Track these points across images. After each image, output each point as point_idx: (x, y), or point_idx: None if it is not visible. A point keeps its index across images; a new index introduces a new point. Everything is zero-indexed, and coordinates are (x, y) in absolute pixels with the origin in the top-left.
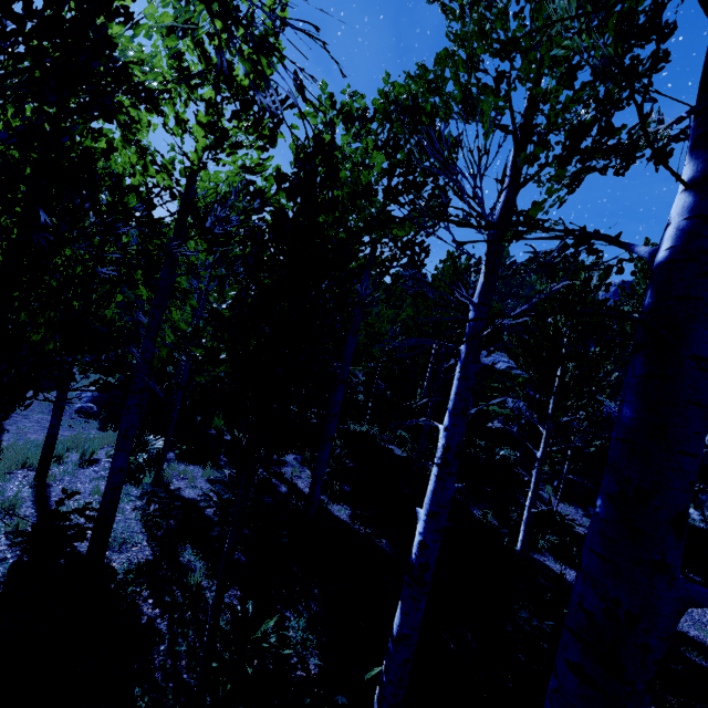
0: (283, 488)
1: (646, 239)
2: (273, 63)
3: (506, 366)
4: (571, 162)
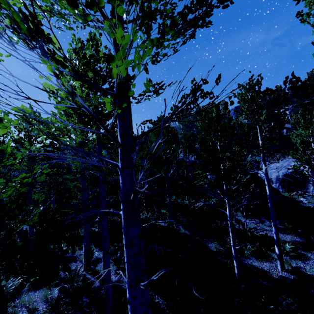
0: (97, 283)
1: (238, 84)
2: None
3: None
4: None
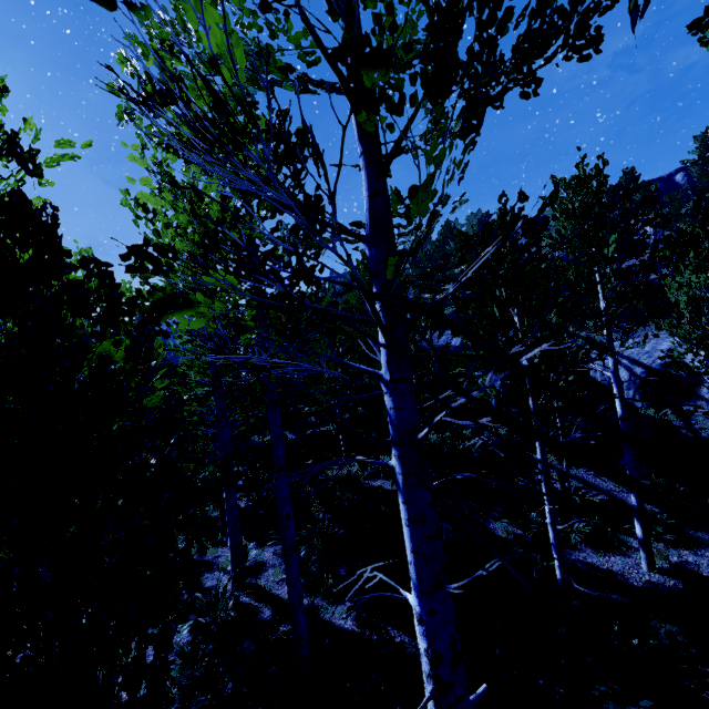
0: (266, 612)
1: (552, 177)
2: None
3: (460, 341)
4: (451, 82)
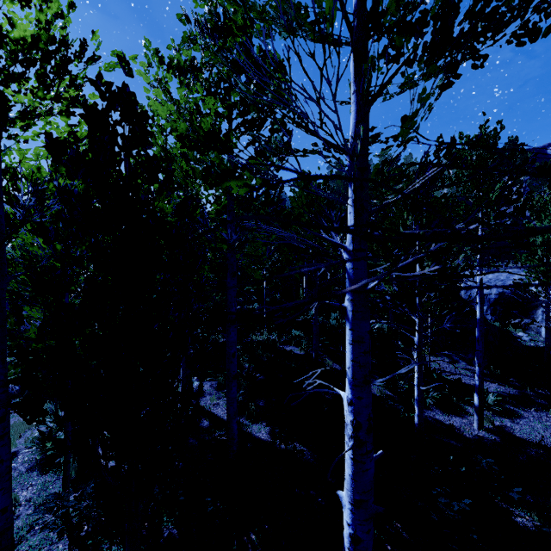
0: (205, 422)
1: (460, 133)
2: (63, 14)
3: None
4: (446, 50)
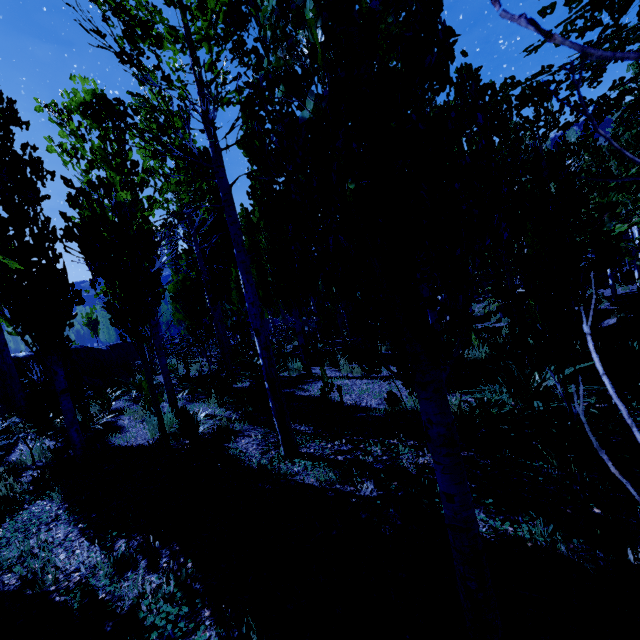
0: None
1: None
2: None
3: None
4: None
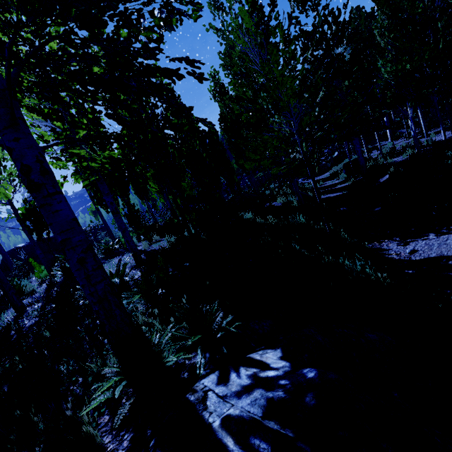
0: None
1: None
2: None
3: None
4: None
